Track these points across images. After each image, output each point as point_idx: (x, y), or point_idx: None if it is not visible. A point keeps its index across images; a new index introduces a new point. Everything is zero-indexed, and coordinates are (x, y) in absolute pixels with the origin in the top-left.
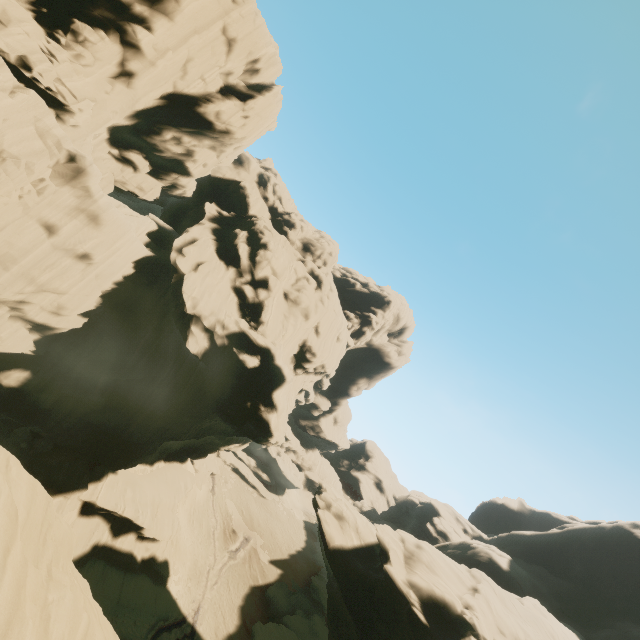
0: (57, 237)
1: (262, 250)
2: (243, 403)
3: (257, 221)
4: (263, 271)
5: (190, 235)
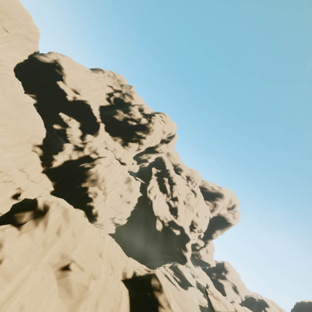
0: (123, 198)
1: (174, 185)
2: (176, 248)
3: (170, 173)
4: (175, 194)
5: (151, 184)
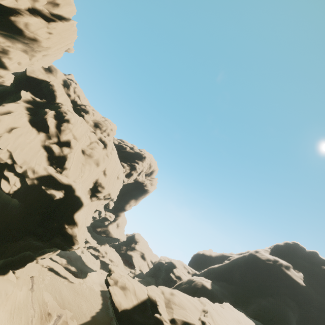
0: None
1: (65, 123)
2: (50, 225)
3: (62, 106)
4: (66, 136)
5: (5, 108)
